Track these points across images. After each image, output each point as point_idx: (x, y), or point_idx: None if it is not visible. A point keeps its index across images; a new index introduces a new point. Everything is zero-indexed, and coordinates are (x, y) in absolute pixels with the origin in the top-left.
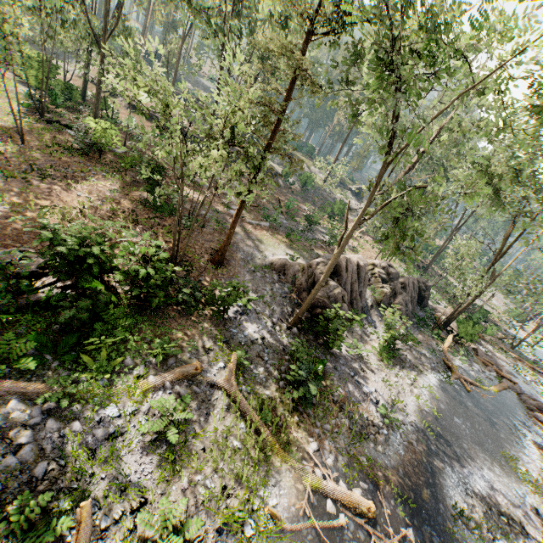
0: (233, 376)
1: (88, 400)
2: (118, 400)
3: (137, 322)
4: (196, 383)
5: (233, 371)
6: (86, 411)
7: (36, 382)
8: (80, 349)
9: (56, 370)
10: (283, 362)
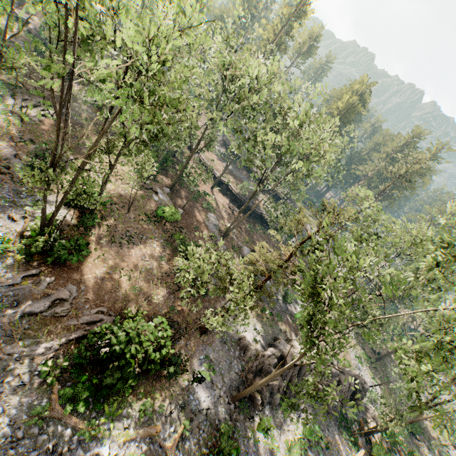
0: (175, 443)
1: (98, 438)
2: (111, 442)
3: (139, 379)
4: (153, 440)
5: (177, 438)
6: (95, 446)
7: (81, 417)
8: (106, 396)
9: (91, 410)
10: (212, 437)
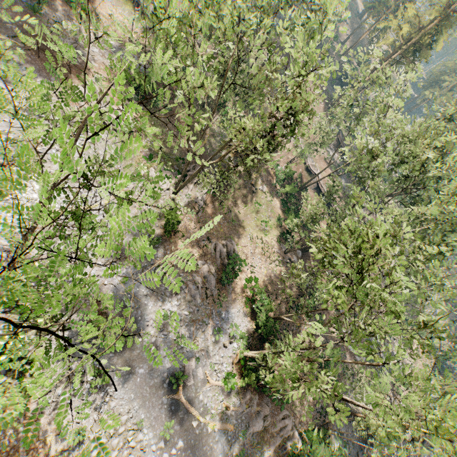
0: None
1: None
2: None
3: None
4: None
5: None
6: None
7: None
8: None
9: None
10: None
